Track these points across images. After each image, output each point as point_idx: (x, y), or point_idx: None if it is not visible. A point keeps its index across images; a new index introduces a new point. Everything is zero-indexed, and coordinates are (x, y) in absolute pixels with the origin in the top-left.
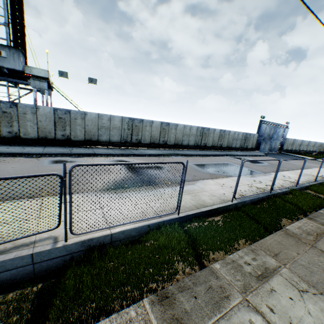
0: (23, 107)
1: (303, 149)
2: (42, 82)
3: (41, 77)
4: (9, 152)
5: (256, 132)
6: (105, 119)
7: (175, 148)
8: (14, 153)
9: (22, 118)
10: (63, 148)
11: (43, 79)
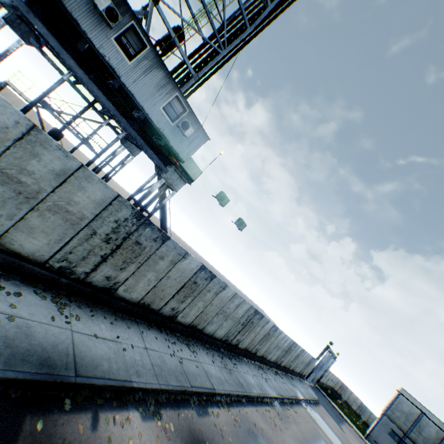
0: (170, 246)
1: (328, 382)
2: (181, 178)
3: (187, 173)
4: (111, 374)
5: (317, 356)
6: (234, 303)
7: (258, 360)
8: (120, 385)
9: (150, 261)
10: (164, 341)
11: (186, 177)
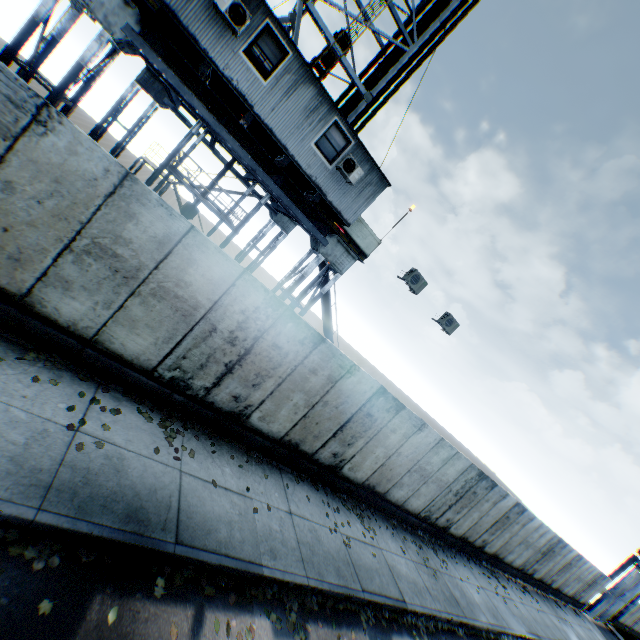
0: (325, 353)
1: (635, 625)
2: (347, 254)
3: (356, 244)
4: (230, 549)
5: (610, 573)
6: (439, 455)
7: (488, 561)
8: (243, 569)
9: (295, 376)
10: (321, 505)
11: (356, 250)
